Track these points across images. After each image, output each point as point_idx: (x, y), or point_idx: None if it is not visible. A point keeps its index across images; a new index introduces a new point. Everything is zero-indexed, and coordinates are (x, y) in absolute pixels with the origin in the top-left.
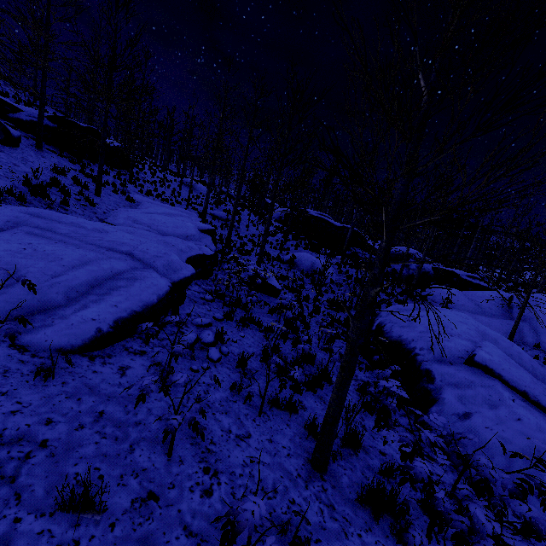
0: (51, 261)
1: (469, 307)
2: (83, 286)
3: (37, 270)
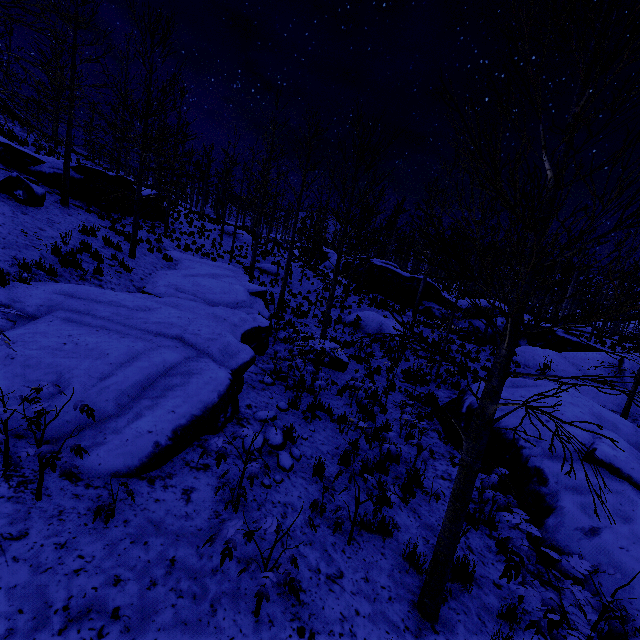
0: (96, 358)
1: (571, 373)
2: (134, 388)
3: (83, 373)
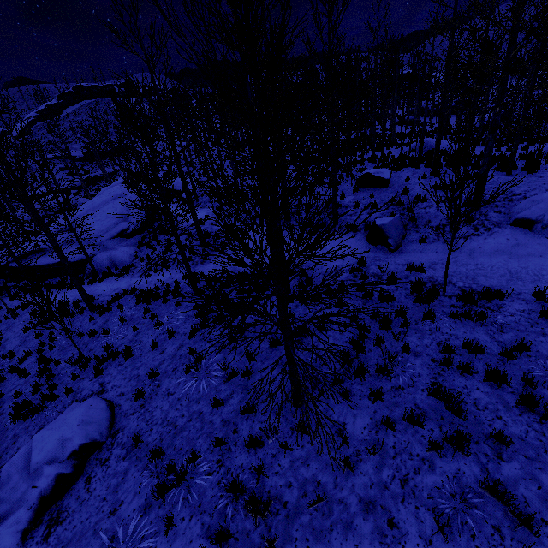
0: None
1: None
2: None
3: None
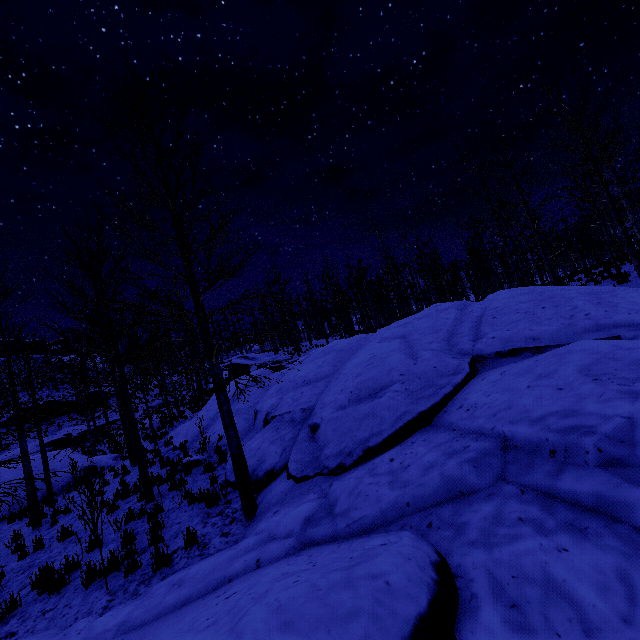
0: None
1: None
2: None
3: None
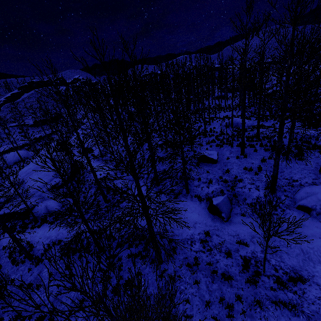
0: None
1: None
2: None
3: None
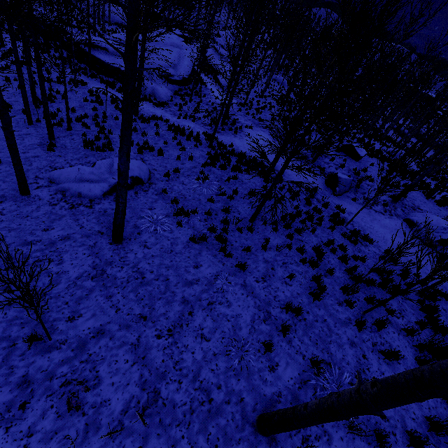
0: None
1: None
2: None
3: None
